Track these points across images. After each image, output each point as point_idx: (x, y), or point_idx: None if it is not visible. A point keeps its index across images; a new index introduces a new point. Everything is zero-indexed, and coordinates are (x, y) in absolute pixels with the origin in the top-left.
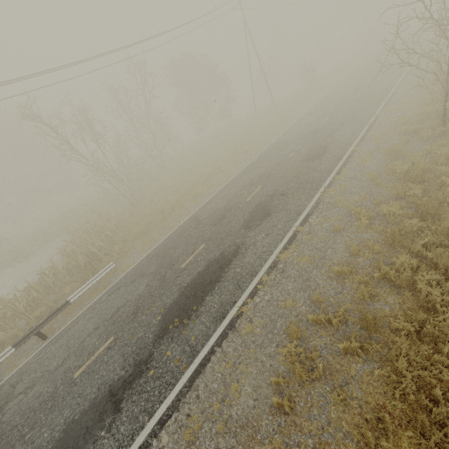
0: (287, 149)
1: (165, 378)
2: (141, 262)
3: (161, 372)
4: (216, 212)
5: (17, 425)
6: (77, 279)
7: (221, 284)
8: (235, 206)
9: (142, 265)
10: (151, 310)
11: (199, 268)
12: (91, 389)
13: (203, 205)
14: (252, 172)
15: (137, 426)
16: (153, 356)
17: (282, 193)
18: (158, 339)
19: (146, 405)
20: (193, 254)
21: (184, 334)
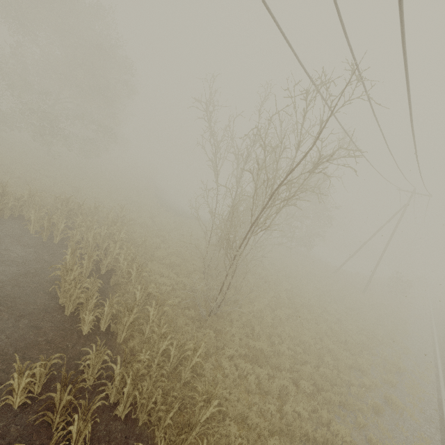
0: None
1: None
2: None
3: None
4: None
5: None
6: None
7: None
8: None
9: None
10: None
11: None
12: None
13: None
14: None
15: None
16: None
17: None
18: None
19: None
20: None
21: None
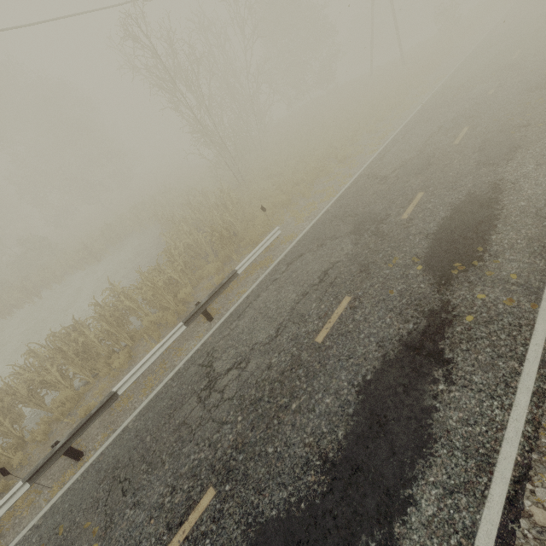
0: (477, 89)
1: (504, 321)
2: (313, 228)
3: (488, 316)
4: (406, 163)
5: (261, 398)
6: (219, 256)
7: (505, 221)
8: (439, 152)
9: (320, 230)
10: (395, 263)
11: (441, 213)
12: (366, 348)
13: (370, 163)
14: (431, 120)
15: (504, 372)
16: (453, 303)
17: (519, 125)
18: (441, 286)
19: (498, 351)
20: (412, 203)
21: (490, 275)
